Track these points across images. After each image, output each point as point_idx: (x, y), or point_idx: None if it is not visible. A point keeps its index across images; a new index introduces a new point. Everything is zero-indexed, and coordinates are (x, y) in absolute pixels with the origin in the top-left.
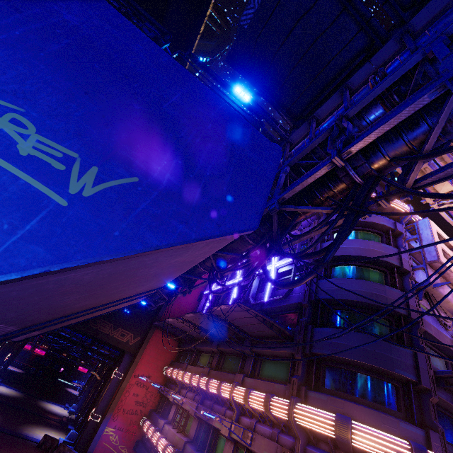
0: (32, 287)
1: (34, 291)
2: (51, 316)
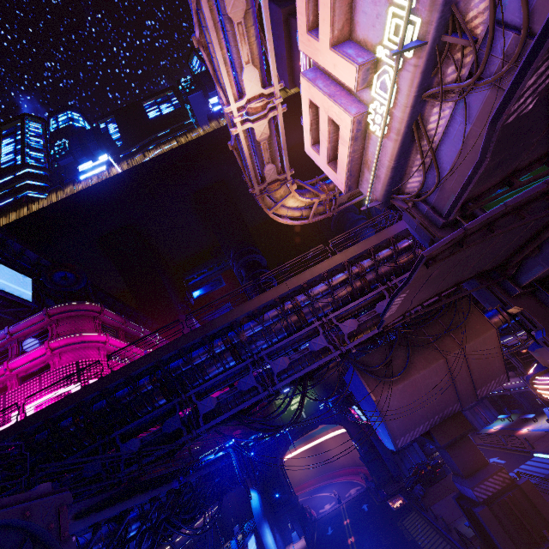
0: (399, 428)
1: (403, 427)
2: (445, 402)
